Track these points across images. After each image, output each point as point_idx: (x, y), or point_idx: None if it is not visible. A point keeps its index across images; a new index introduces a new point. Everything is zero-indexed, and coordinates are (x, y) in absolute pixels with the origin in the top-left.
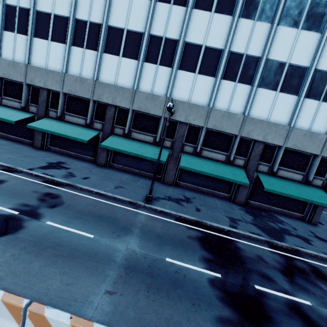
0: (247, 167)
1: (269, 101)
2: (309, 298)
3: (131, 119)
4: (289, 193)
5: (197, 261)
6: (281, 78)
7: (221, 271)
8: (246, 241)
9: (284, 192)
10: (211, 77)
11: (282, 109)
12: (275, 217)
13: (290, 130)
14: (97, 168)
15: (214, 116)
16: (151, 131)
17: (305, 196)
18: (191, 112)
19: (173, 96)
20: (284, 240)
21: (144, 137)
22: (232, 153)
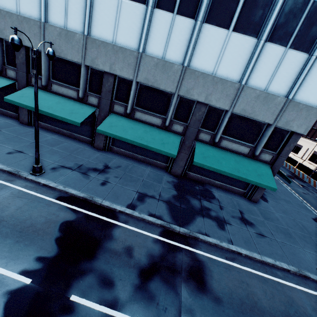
0: (185, 134)
1: (217, 45)
2: (143, 311)
3: (48, 66)
4: (222, 169)
5: (18, 259)
6: (238, 7)
7: (40, 274)
8: (132, 226)
9: (216, 167)
10: (141, 4)
11: (234, 58)
12: (209, 193)
13: (240, 89)
14: (15, 126)
15: (145, 66)
16: (75, 83)
17: (241, 173)
18: (117, 59)
19: (94, 34)
20: (190, 224)
21: (67, 91)
22: (167, 116)
